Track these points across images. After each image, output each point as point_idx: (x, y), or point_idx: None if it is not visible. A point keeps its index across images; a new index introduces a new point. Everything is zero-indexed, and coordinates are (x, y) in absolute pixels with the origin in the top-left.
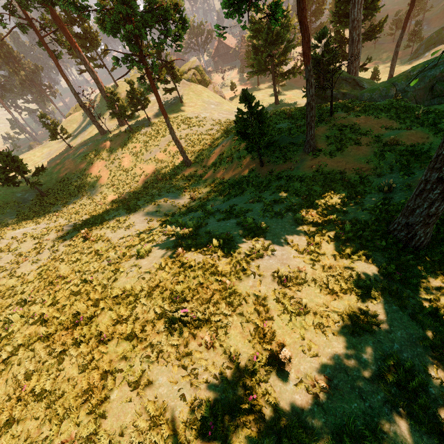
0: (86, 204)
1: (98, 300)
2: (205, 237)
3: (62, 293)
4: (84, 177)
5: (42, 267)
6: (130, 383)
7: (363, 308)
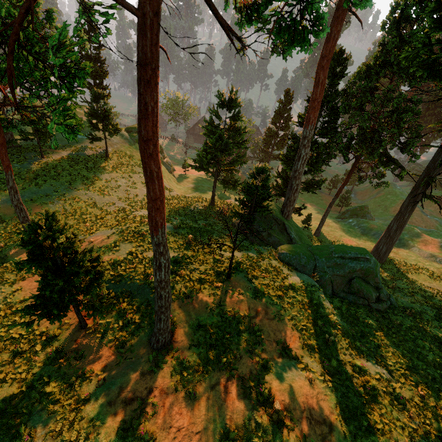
0: None
1: None
2: None
3: None
4: None
5: None
6: None
7: None
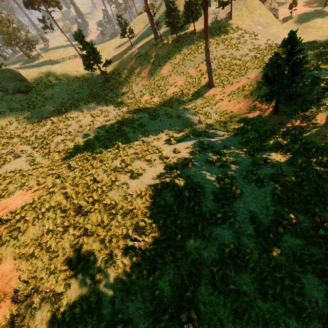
0: (129, 97)
1: (96, 200)
2: (184, 181)
3: (84, 178)
4: (134, 75)
5: (88, 141)
6: (89, 274)
7: (284, 326)
